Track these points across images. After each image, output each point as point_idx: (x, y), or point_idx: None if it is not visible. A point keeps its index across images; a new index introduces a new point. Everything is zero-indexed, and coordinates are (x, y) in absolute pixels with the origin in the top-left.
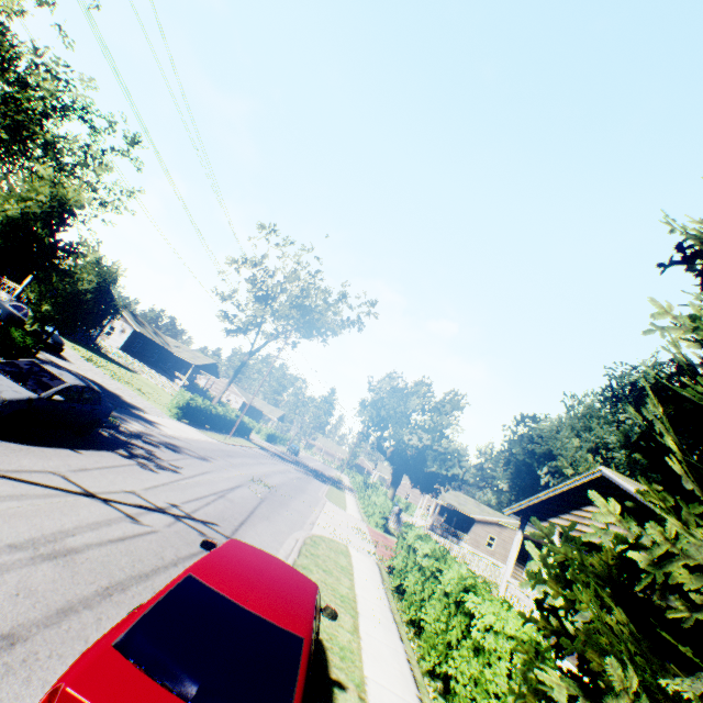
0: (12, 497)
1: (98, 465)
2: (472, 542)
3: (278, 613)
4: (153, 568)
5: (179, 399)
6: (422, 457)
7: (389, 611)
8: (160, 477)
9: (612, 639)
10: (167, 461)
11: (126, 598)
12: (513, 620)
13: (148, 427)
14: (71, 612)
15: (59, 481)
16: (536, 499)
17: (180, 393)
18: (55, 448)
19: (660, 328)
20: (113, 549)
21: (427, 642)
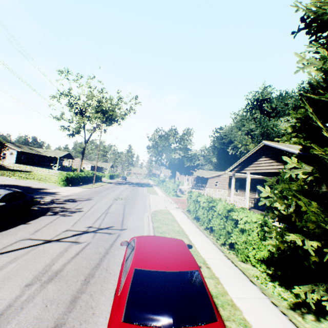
0: (10, 262)
1: (42, 225)
2: (209, 186)
3: (182, 265)
4: (99, 260)
5: (61, 177)
6: (182, 162)
7: (197, 228)
8: (75, 217)
9: (317, 215)
10: (73, 208)
11: (96, 279)
12: (254, 215)
13: (54, 196)
14: (77, 299)
15: (29, 242)
16: (238, 163)
17: (60, 174)
18: (15, 227)
19: (301, 68)
20: (76, 261)
21: (217, 234)
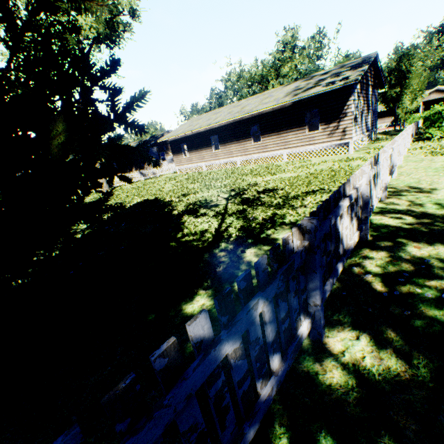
0: None
1: None
2: None
3: None
4: None
5: None
6: None
7: None
8: None
9: None
10: None
11: None
12: None
13: None
14: None
15: None
16: None
17: None
18: None
19: None
20: None
21: None
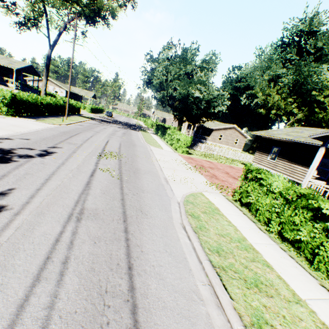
0: None
1: None
2: (212, 140)
3: None
4: None
5: (1, 98)
6: None
7: None
8: None
9: None
10: None
11: None
12: None
13: None
14: None
15: None
16: None
17: None
18: None
19: None
20: None
21: None
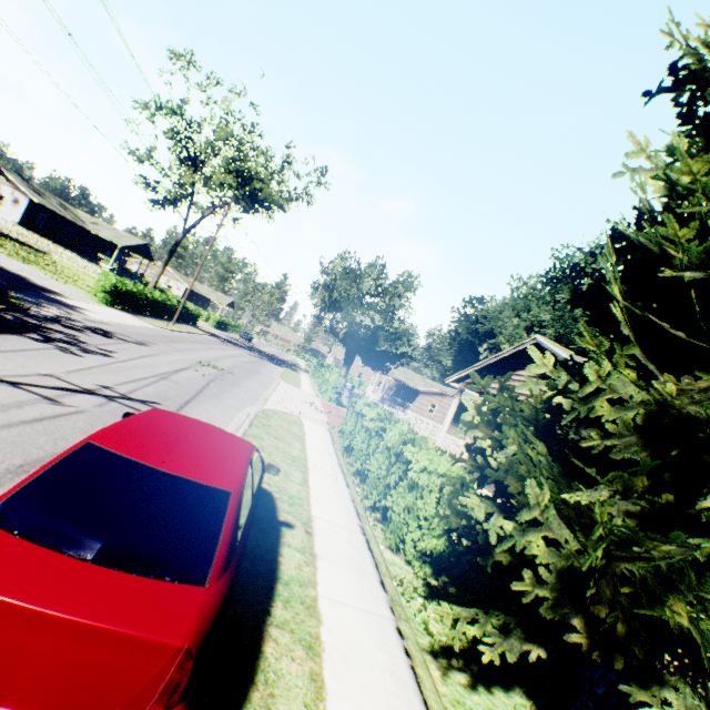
0: None
1: None
2: (417, 410)
3: (201, 472)
4: None
5: (104, 282)
6: (374, 338)
7: (338, 466)
8: (87, 361)
9: (531, 468)
10: (95, 346)
11: None
12: (445, 462)
13: (69, 312)
14: None
15: None
16: (475, 368)
17: (104, 276)
18: None
19: (631, 171)
20: (27, 430)
21: (370, 486)
